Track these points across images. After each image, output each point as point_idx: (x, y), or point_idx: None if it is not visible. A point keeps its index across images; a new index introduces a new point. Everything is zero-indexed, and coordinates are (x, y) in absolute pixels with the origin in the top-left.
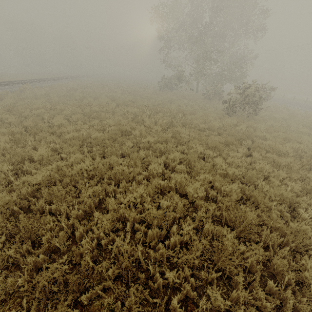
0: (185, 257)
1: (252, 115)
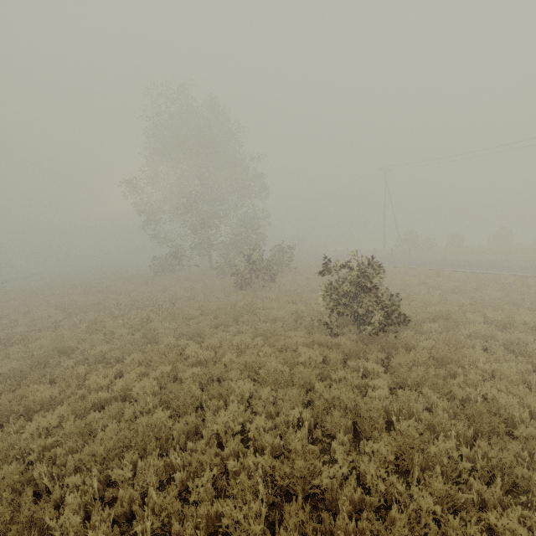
0: (88, 450)
1: (268, 283)
